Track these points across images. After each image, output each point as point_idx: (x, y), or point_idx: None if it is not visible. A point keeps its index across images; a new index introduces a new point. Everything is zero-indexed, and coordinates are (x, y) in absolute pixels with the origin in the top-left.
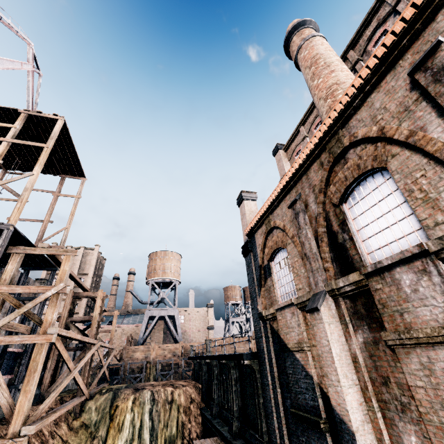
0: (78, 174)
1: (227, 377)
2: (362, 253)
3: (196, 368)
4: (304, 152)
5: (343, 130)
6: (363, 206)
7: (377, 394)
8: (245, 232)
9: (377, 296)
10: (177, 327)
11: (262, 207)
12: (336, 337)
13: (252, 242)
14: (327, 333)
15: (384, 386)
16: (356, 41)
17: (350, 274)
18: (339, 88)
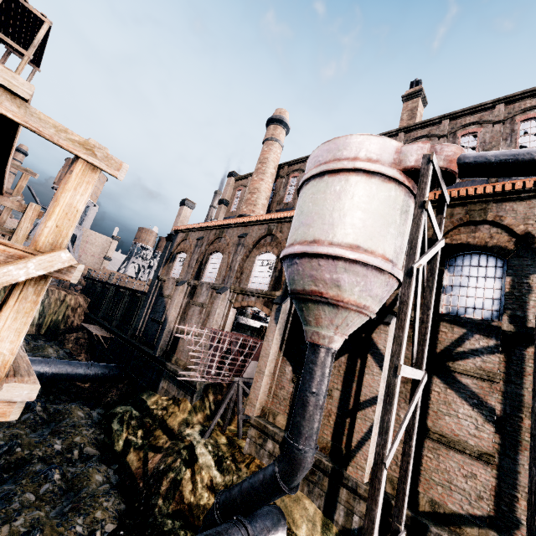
0: (31, 60)
1: (119, 300)
2: (204, 276)
3: (88, 286)
4: (214, 223)
5: (226, 230)
6: (214, 261)
7: (181, 316)
8: (174, 228)
9: (197, 290)
10: (76, 247)
11: (189, 225)
12: (180, 297)
13: (175, 236)
14: (178, 295)
15: (184, 314)
16: (291, 165)
17: (196, 280)
18: (256, 194)
